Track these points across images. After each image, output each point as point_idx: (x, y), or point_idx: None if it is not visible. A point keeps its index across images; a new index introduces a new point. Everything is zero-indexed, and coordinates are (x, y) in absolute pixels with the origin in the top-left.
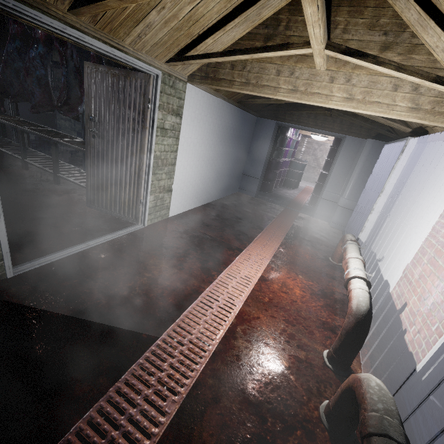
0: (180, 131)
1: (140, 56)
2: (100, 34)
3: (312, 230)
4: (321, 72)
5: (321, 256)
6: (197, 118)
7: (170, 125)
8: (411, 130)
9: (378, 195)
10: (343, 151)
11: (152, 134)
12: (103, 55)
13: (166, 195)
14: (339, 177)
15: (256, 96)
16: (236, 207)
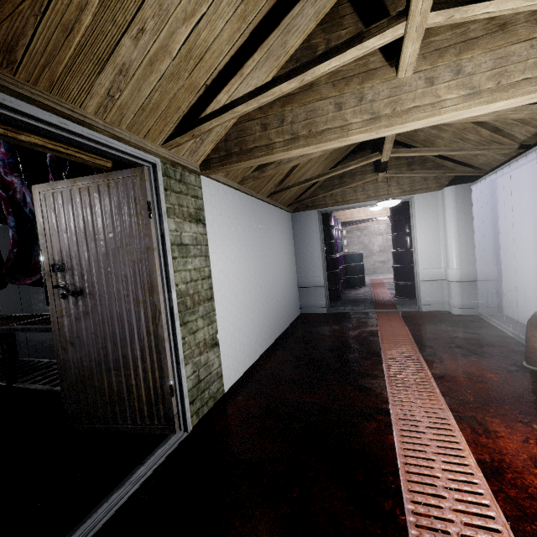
0: (208, 244)
1: (119, 133)
2: (29, 90)
3: (443, 329)
4: (407, 79)
5: (508, 366)
6: (226, 223)
7: (191, 238)
8: (517, 146)
9: (497, 249)
10: (418, 214)
11: (166, 256)
12: (53, 151)
13: (212, 354)
14: (430, 247)
15: (287, 183)
16: (314, 334)
